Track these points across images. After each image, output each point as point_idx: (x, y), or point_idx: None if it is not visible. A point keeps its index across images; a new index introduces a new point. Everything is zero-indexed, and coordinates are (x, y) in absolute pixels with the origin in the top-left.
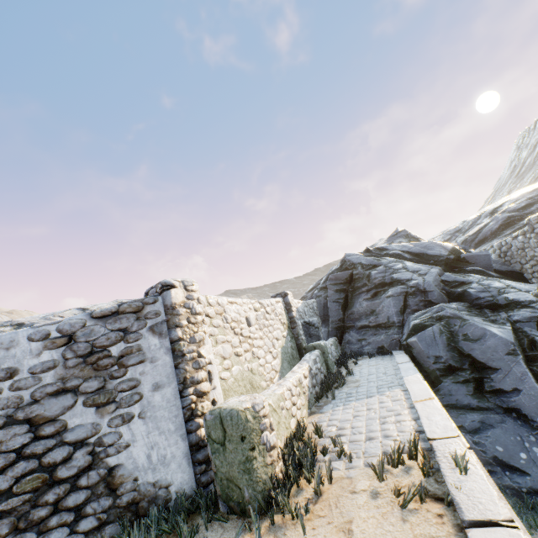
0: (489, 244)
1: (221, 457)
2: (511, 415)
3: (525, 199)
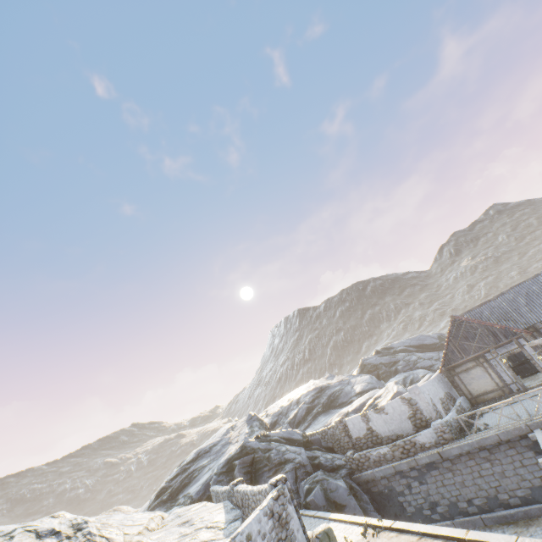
0: (304, 425)
1: None
2: None
3: (311, 396)
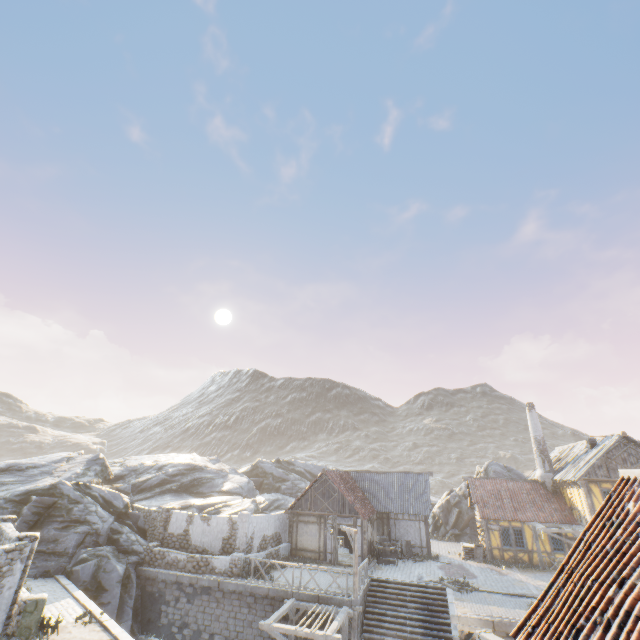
0: (145, 495)
1: (28, 618)
2: None
3: (178, 469)
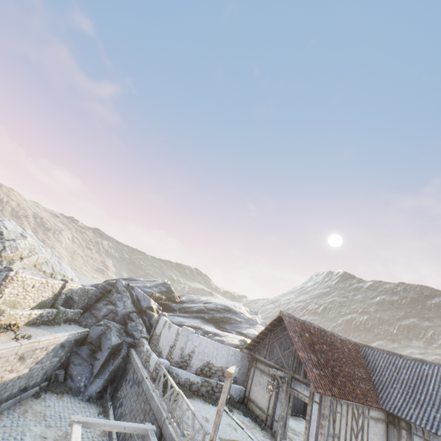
0: (184, 314)
1: None
2: (90, 366)
3: (215, 307)
